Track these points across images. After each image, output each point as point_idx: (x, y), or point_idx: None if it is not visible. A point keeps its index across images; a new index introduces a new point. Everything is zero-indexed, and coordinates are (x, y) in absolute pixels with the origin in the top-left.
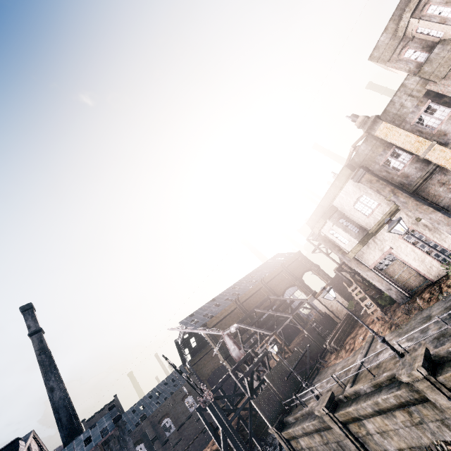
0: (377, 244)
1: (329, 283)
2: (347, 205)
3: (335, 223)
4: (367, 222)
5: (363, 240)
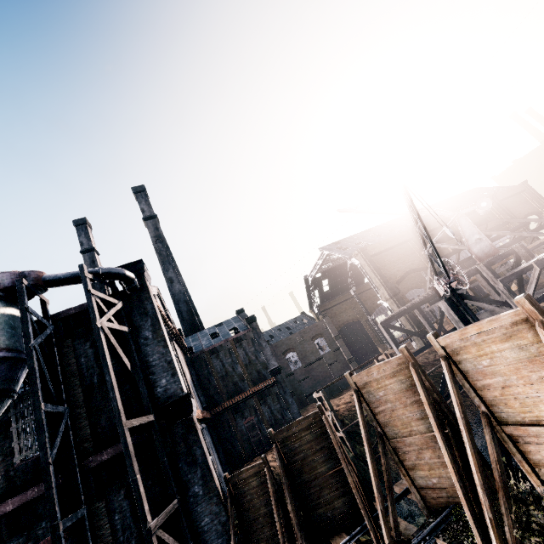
0: None
1: None
2: None
3: None
4: None
5: None
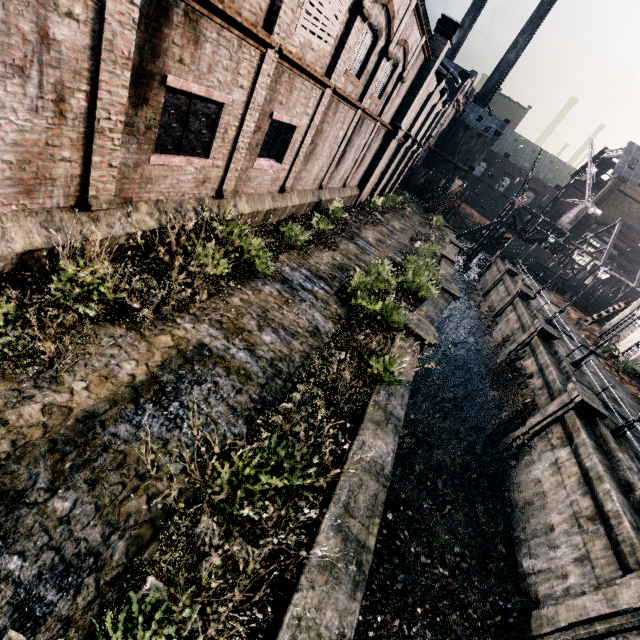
0: None
1: None
2: None
3: None
4: None
5: None
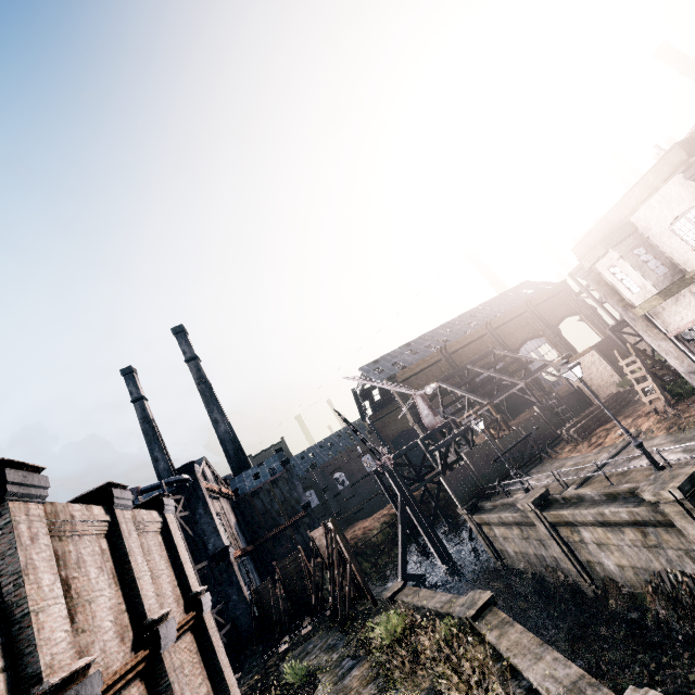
0: (694, 299)
1: (598, 344)
2: (657, 223)
3: (623, 256)
4: (688, 258)
5: (668, 290)
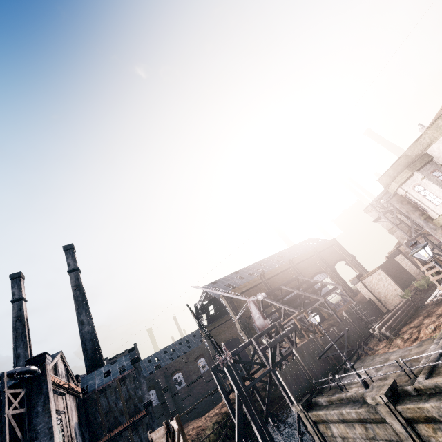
0: None
1: None
2: None
3: (425, 176)
4: None
5: None
